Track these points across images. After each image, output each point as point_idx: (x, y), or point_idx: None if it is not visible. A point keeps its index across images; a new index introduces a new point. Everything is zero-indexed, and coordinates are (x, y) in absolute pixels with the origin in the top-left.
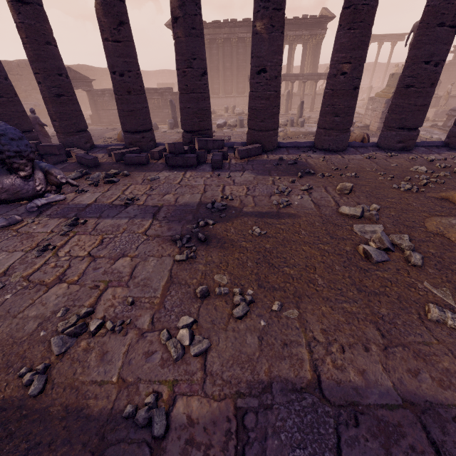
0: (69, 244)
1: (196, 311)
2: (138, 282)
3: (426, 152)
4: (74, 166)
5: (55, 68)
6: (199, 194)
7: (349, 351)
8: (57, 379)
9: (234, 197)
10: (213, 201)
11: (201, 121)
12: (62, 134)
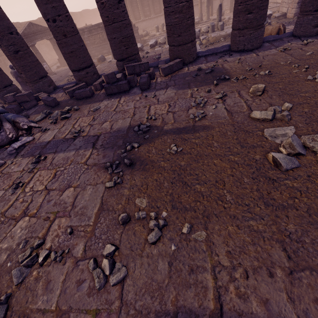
0: (33, 179)
1: (118, 237)
2: (77, 211)
3: None
4: (42, 108)
5: (5, 28)
6: (129, 118)
7: (253, 277)
8: (15, 307)
9: (157, 116)
10: (139, 124)
11: (128, 48)
12: (30, 83)
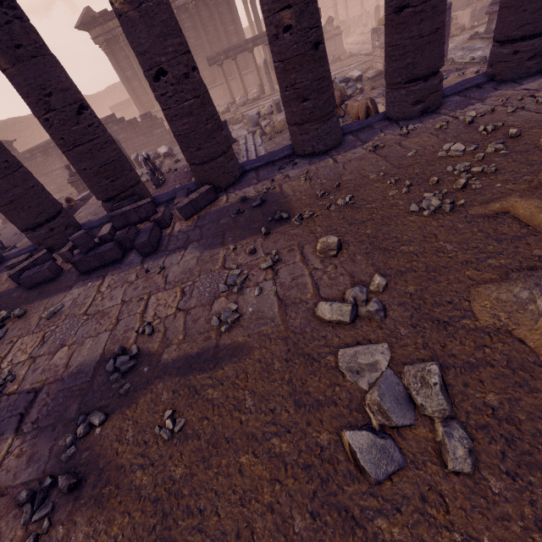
0: None
1: None
2: None
3: (461, 105)
4: None
5: None
6: (105, 334)
7: None
8: None
9: (155, 325)
10: (117, 353)
11: (115, 180)
12: None
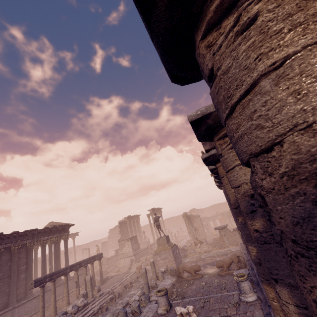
0: None
1: None
2: None
3: None
4: None
5: None
6: None
7: None
8: None
9: None
10: None
11: None
12: None
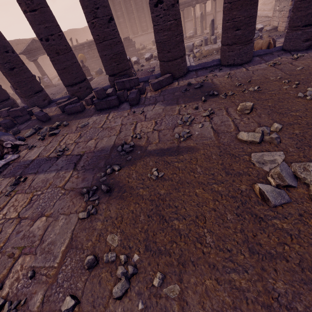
0: (8, 205)
1: (82, 286)
2: (44, 247)
3: None
4: (34, 122)
5: (1, 47)
6: (114, 136)
7: None
8: None
9: (142, 135)
10: (123, 144)
11: (119, 64)
12: (25, 98)
